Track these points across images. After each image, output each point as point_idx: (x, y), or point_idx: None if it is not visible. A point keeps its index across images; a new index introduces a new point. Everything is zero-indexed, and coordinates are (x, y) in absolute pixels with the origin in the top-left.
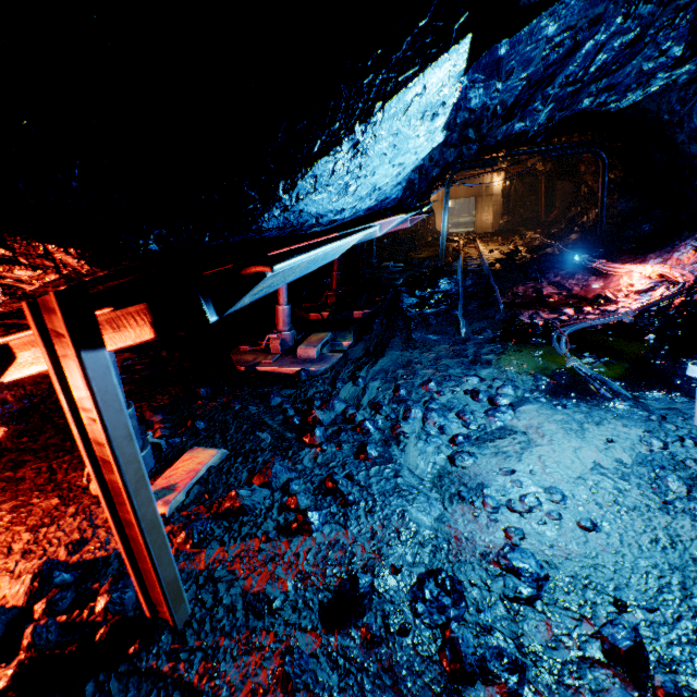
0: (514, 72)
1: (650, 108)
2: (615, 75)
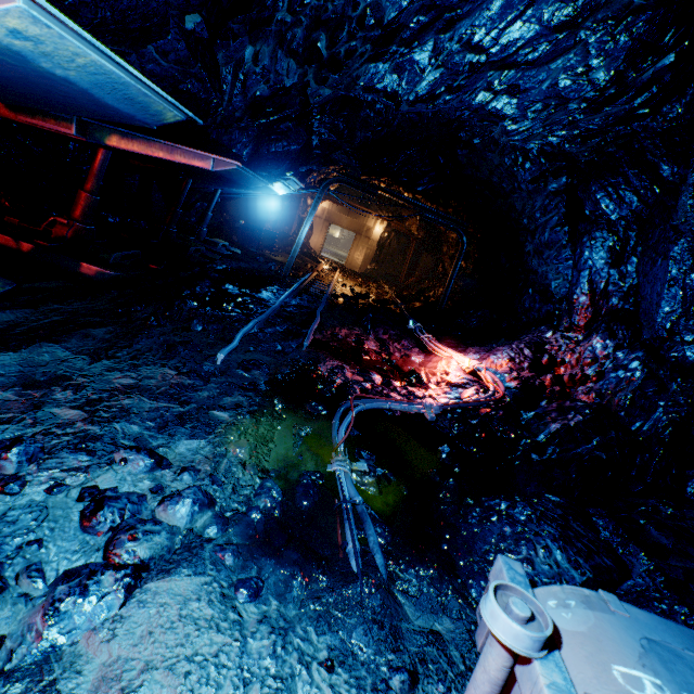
0: None
1: (517, 205)
2: (527, 74)
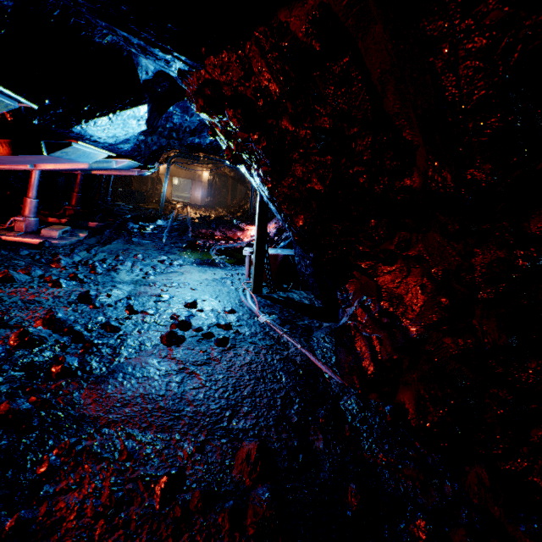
0: (195, 115)
1: None
2: None
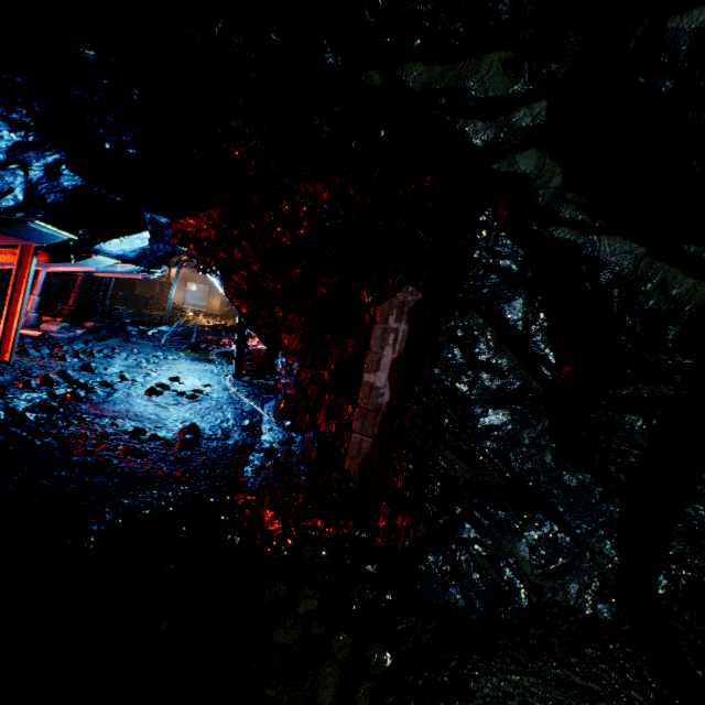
0: None
1: None
2: None
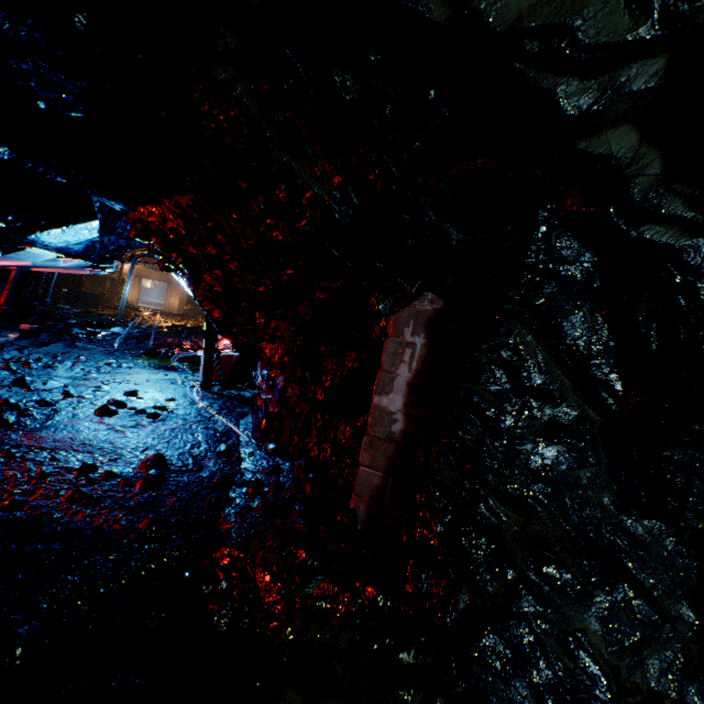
0: None
1: None
2: None
